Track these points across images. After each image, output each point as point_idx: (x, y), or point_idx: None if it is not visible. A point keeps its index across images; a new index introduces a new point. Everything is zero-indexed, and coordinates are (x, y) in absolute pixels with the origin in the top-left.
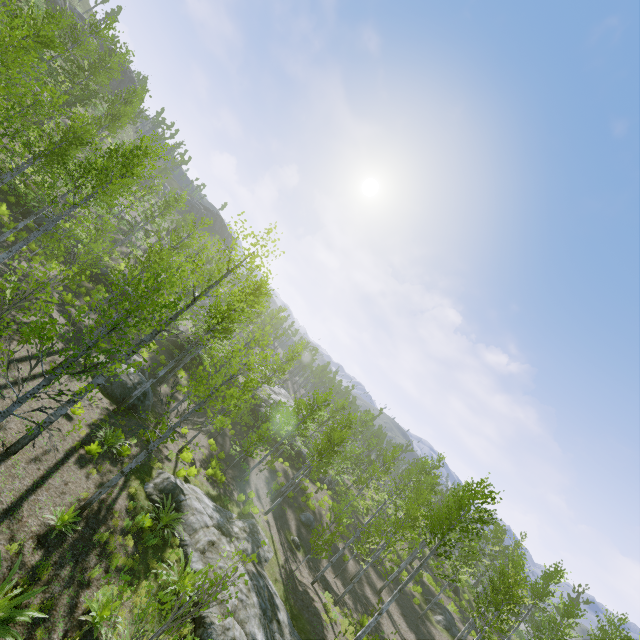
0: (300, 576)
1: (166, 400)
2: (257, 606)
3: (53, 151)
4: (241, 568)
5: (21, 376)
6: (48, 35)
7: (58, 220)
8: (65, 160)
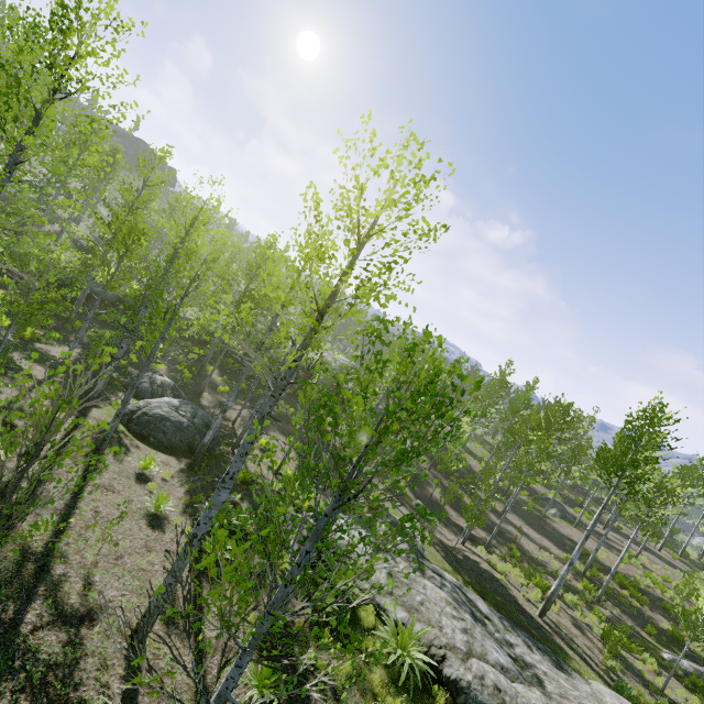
0: (448, 542)
1: None
2: (474, 623)
3: None
4: (429, 585)
5: (62, 502)
6: None
7: None
8: None
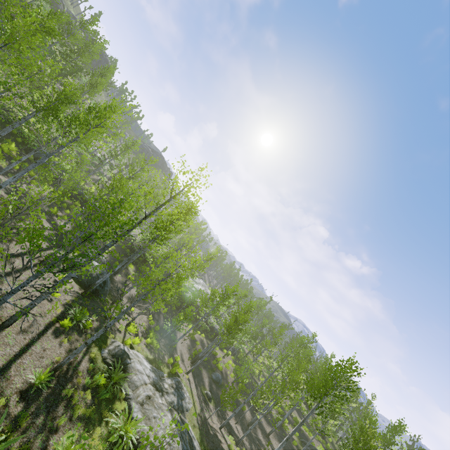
0: (211, 422)
1: (121, 290)
2: (181, 448)
3: (49, 107)
4: (169, 417)
5: (17, 267)
6: (51, 26)
7: (50, 156)
8: (58, 114)
